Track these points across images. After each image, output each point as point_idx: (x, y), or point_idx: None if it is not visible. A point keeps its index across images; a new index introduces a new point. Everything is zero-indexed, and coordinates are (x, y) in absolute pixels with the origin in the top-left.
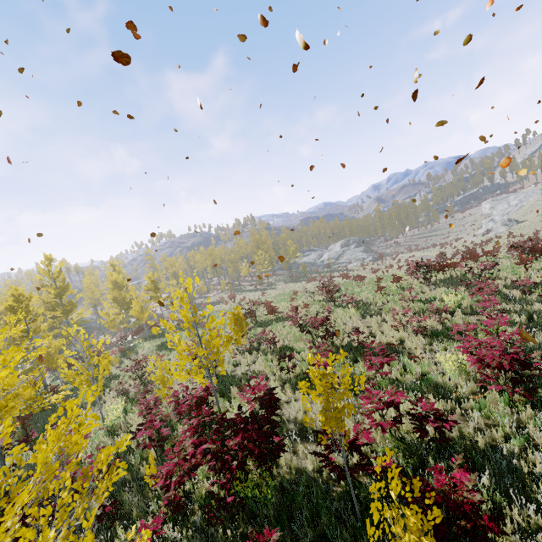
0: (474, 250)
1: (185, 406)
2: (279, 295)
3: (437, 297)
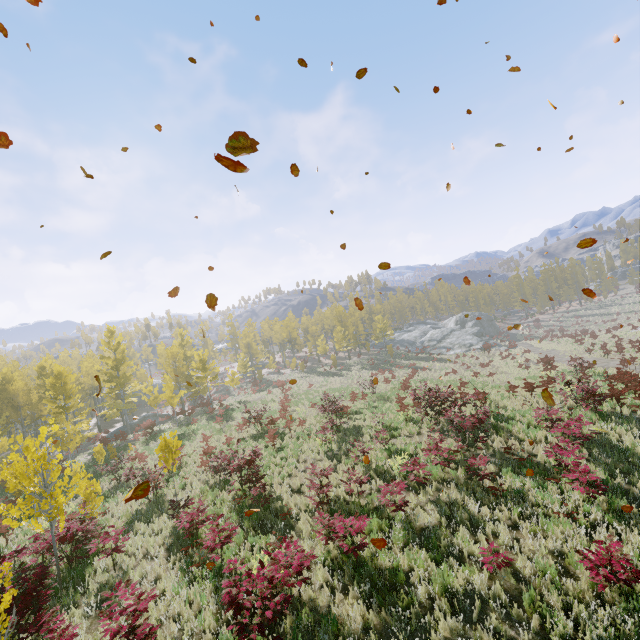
0: (582, 362)
1: (44, 543)
2: (332, 388)
3: (409, 449)
